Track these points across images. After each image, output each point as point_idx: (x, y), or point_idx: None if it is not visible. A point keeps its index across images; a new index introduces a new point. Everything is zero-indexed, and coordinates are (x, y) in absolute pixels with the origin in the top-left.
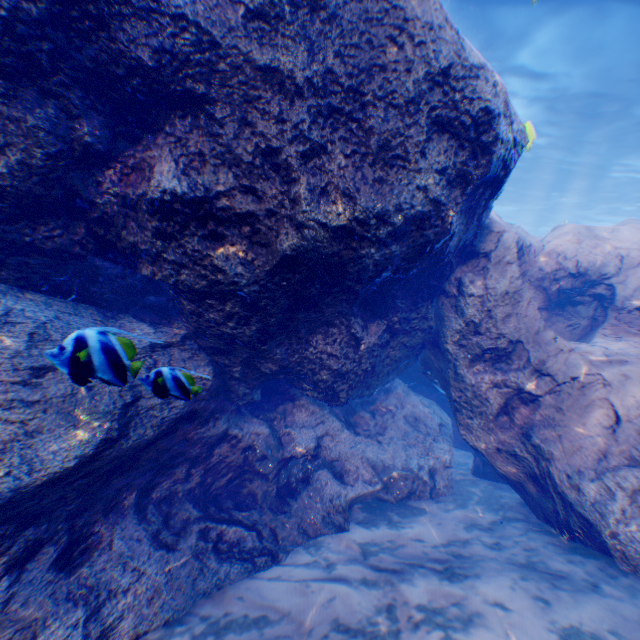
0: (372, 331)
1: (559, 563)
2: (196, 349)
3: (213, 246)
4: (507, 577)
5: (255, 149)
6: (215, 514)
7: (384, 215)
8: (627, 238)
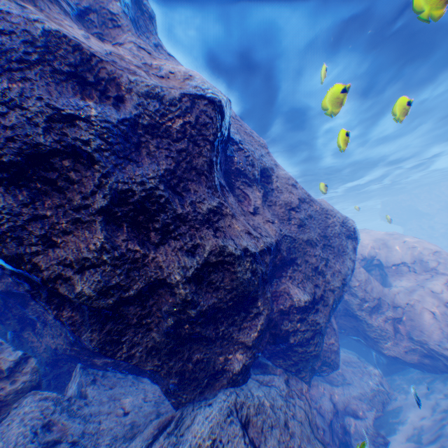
0: (332, 321)
1: None
2: (291, 374)
3: (315, 314)
4: None
5: (309, 268)
6: None
7: (346, 272)
8: (365, 238)
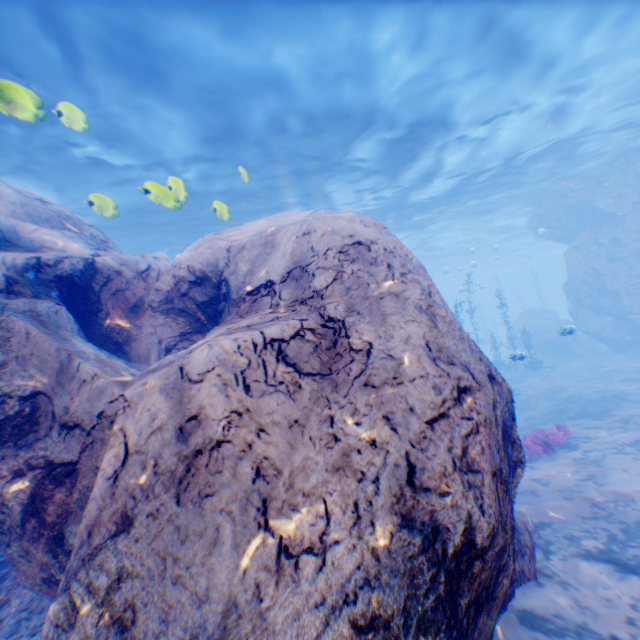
0: None
1: None
2: None
3: None
4: None
5: None
6: None
7: None
8: (253, 229)
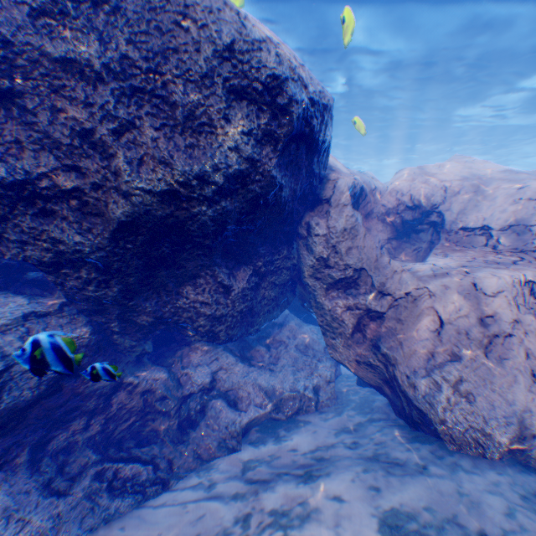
0: (239, 276)
1: (399, 452)
2: (75, 313)
3: (47, 222)
4: (353, 472)
5: (71, 132)
6: (114, 455)
7: (205, 176)
8: (451, 172)
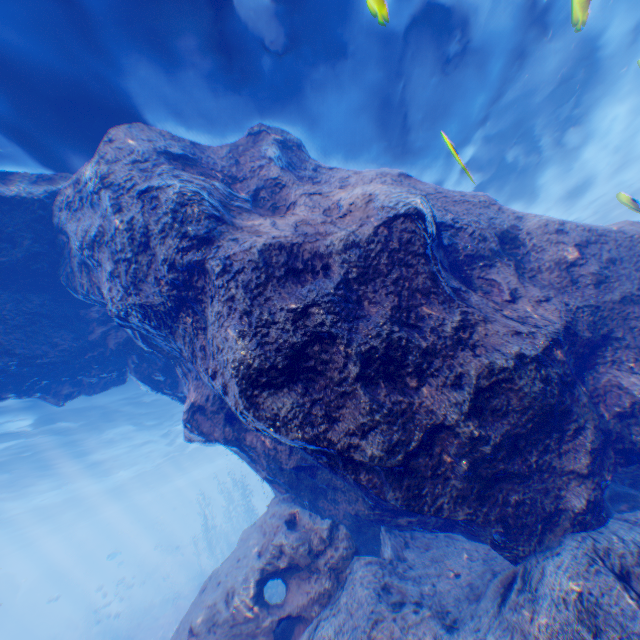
0: None
1: None
2: None
3: None
4: None
5: None
6: None
7: None
8: None
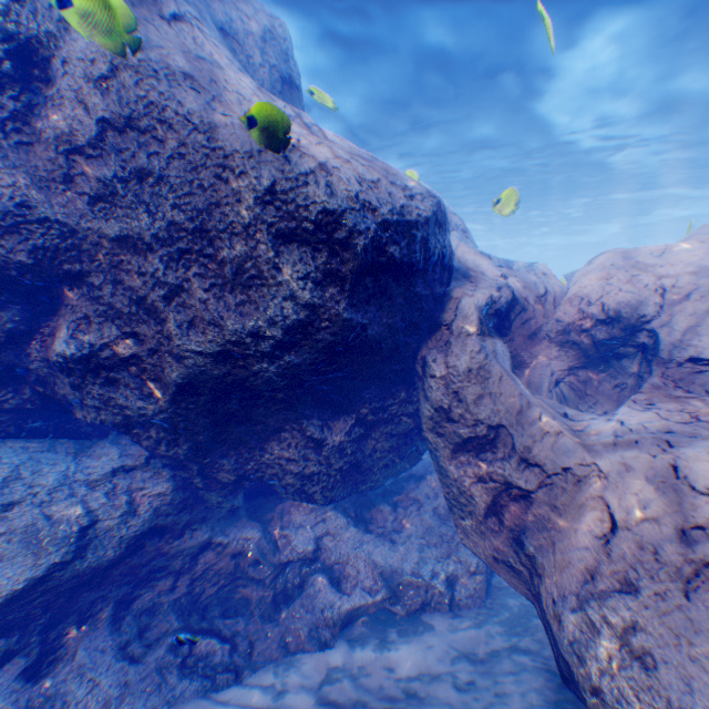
0: (336, 426)
1: None
2: (159, 466)
3: (113, 388)
4: None
5: (130, 300)
6: (195, 625)
7: (259, 331)
8: (683, 258)
